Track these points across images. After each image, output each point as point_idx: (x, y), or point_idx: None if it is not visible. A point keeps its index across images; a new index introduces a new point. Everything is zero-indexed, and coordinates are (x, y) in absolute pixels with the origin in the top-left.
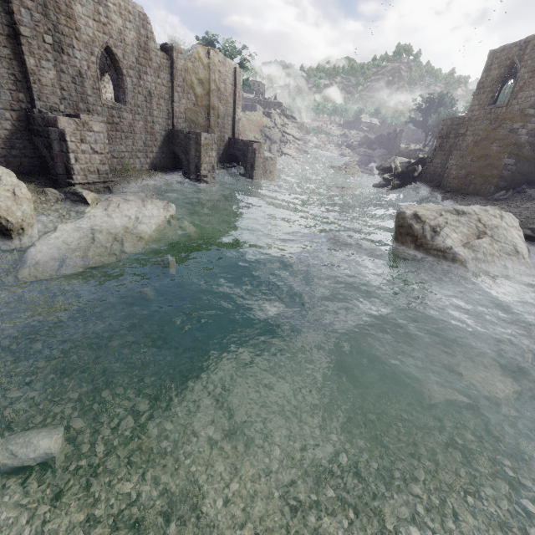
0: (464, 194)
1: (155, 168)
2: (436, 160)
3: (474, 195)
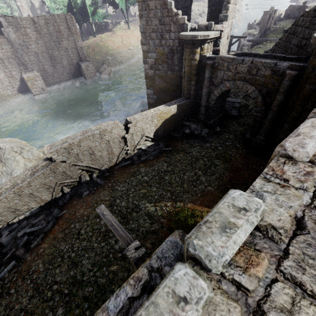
0: None
1: (22, 91)
2: None
3: None
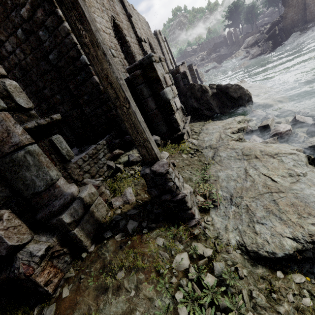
0: None
1: None
2: (290, 15)
3: None
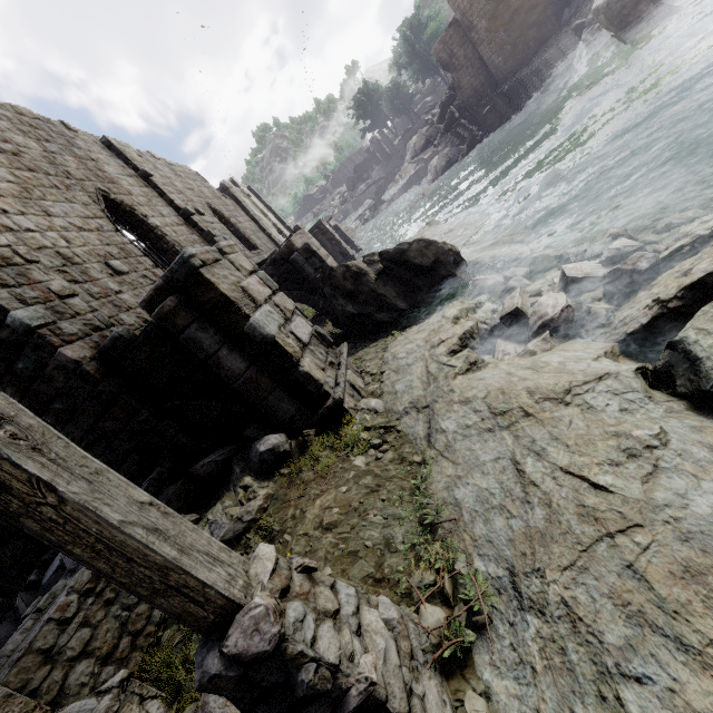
0: (532, 56)
1: None
2: (465, 81)
3: (542, 45)
